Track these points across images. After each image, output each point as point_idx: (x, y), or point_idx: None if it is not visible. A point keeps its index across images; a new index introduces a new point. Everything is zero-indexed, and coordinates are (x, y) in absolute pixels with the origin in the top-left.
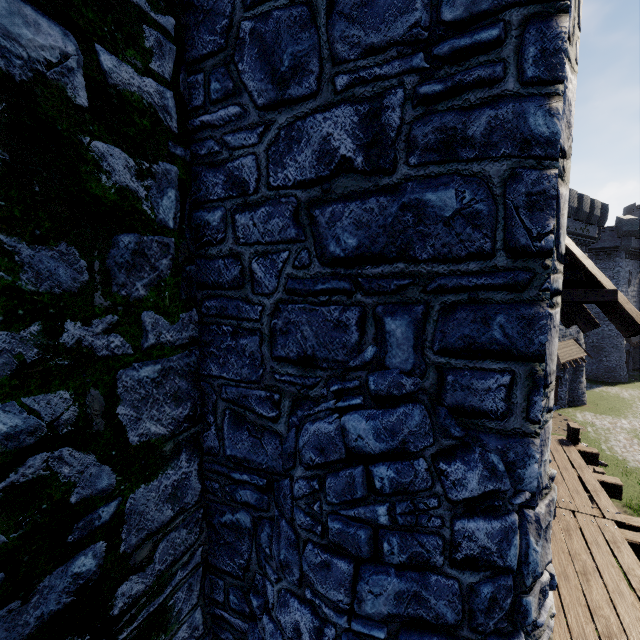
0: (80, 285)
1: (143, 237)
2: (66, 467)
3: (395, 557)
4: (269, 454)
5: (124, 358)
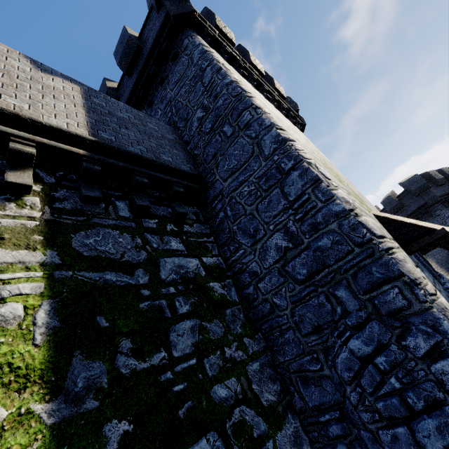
0: (223, 333)
1: (232, 308)
2: (246, 416)
3: (418, 404)
4: (330, 392)
5: (245, 361)
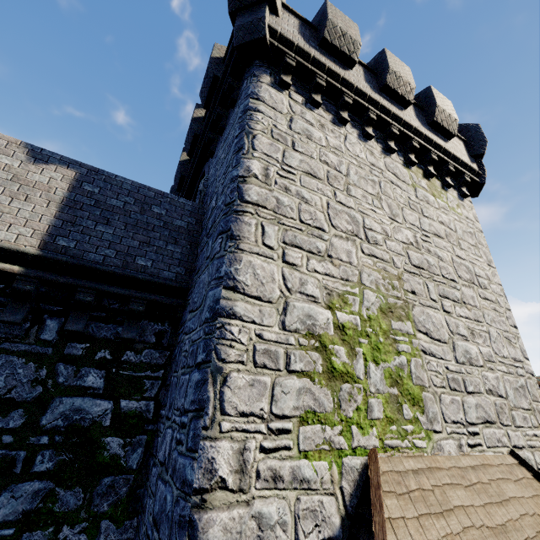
0: (77, 506)
1: (116, 477)
2: None
3: None
4: None
5: None
